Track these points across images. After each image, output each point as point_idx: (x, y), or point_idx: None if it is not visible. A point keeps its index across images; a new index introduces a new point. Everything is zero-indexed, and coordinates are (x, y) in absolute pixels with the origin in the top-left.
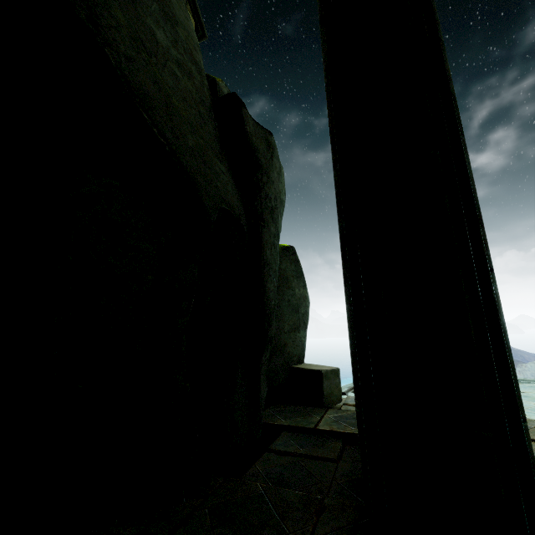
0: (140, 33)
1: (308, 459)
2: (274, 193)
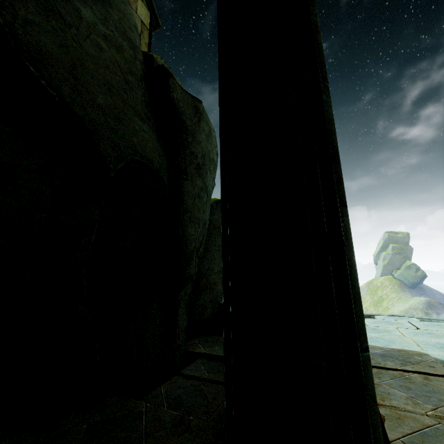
0: (60, 8)
1: (210, 383)
2: (201, 152)
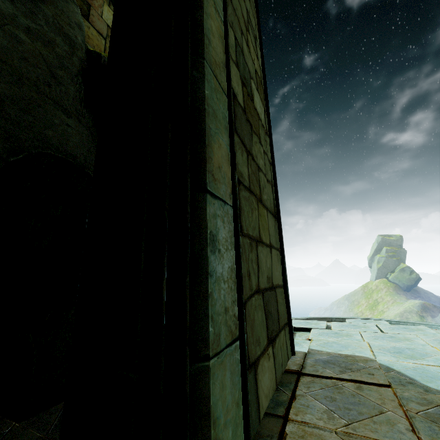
0: None
1: None
2: None
